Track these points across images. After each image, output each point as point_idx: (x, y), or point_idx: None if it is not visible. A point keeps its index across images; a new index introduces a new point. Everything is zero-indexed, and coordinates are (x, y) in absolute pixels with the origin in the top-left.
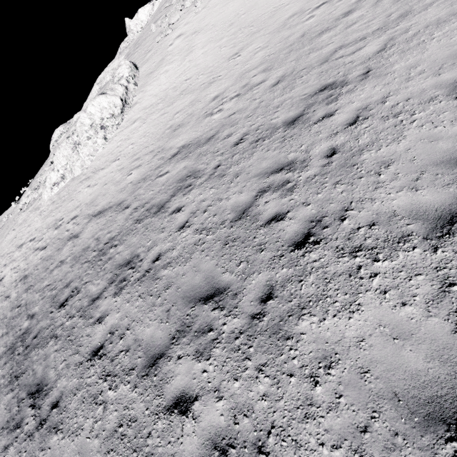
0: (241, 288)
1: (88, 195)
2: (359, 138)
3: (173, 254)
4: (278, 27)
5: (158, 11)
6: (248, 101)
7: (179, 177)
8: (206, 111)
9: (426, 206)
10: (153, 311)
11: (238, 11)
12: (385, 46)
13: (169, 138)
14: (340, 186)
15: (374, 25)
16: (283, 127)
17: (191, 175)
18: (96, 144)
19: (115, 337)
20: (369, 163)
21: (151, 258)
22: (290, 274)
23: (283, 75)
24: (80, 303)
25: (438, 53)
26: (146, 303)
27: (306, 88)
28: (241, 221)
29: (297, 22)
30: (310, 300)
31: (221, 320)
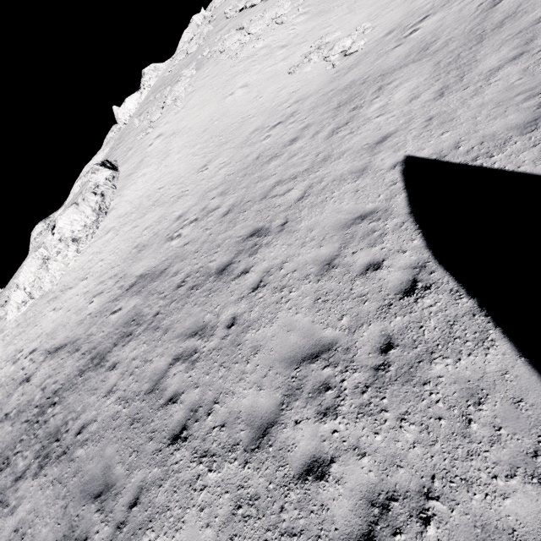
0: (123, 486)
1: (51, 322)
2: (253, 310)
3: (93, 428)
4: (242, 142)
5: (145, 101)
6: (201, 230)
7: (127, 319)
8: (168, 234)
9: (259, 410)
10: (55, 506)
11: (212, 116)
12: (304, 194)
13: (133, 262)
14: (222, 369)
15: (306, 163)
16: (214, 275)
17: (136, 319)
18: (66, 258)
19: (17, 537)
20: (247, 345)
21: (75, 429)
22: (158, 476)
23: (233, 204)
24: (5, 481)
25: (329, 218)
26: (53, 492)
27: (243, 229)
28: (152, 394)
29: (257, 140)
30: (158, 511)
31: (97, 527)
